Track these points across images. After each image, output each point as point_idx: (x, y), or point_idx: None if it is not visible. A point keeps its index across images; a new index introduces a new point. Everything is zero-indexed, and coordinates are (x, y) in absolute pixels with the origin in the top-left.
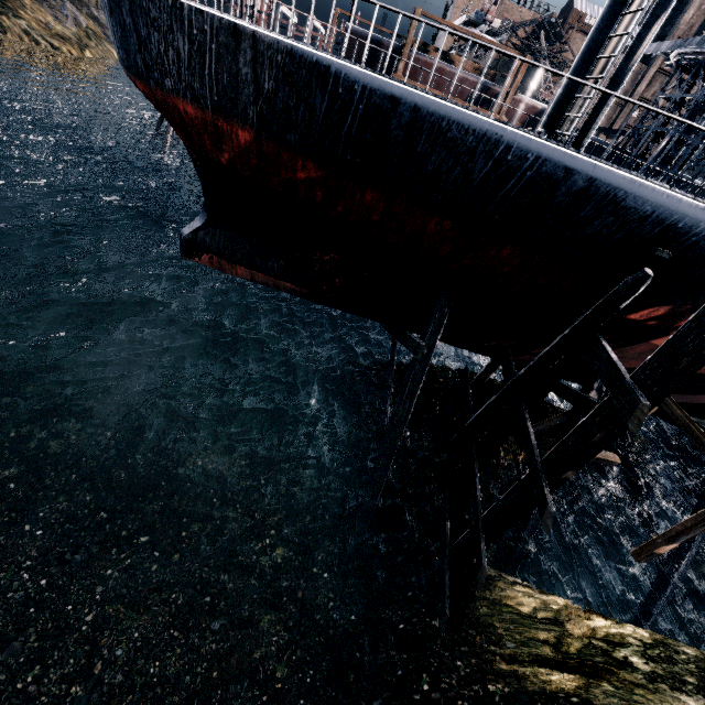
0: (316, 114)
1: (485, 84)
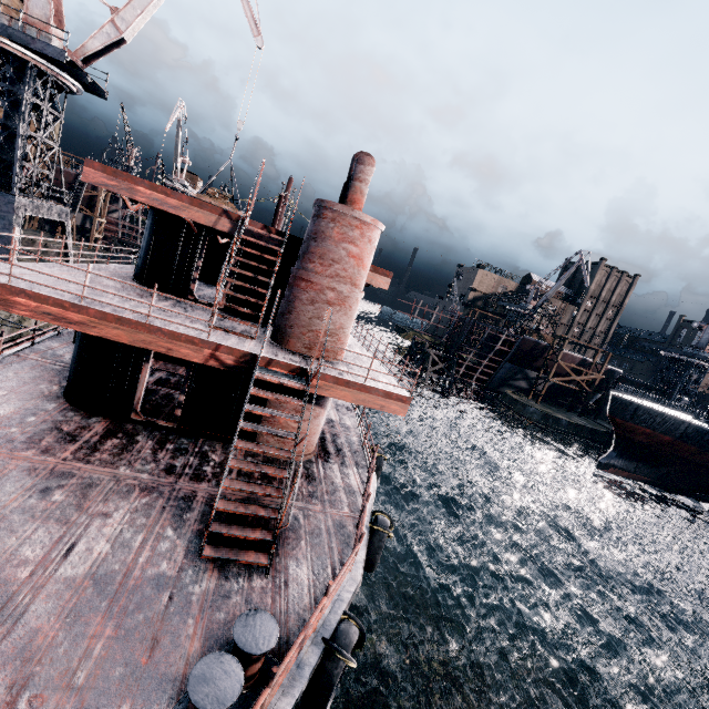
0: (704, 439)
1: (585, 359)
